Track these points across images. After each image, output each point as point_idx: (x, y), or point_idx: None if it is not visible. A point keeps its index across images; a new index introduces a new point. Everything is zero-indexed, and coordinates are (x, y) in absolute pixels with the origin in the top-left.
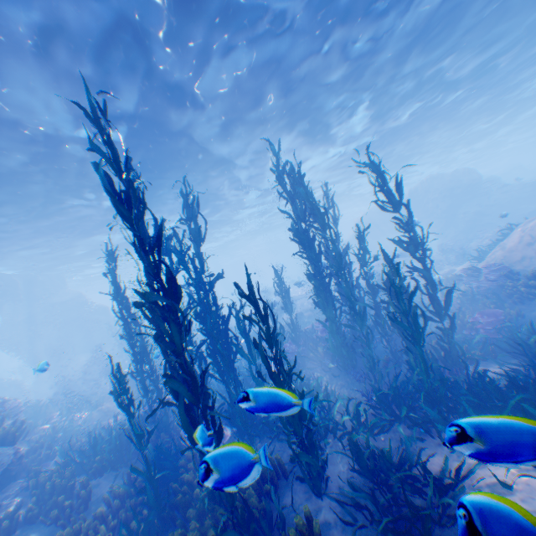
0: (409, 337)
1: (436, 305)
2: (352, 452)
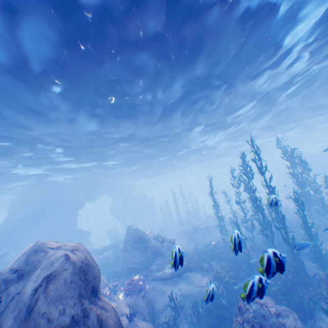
0: None
1: None
2: None
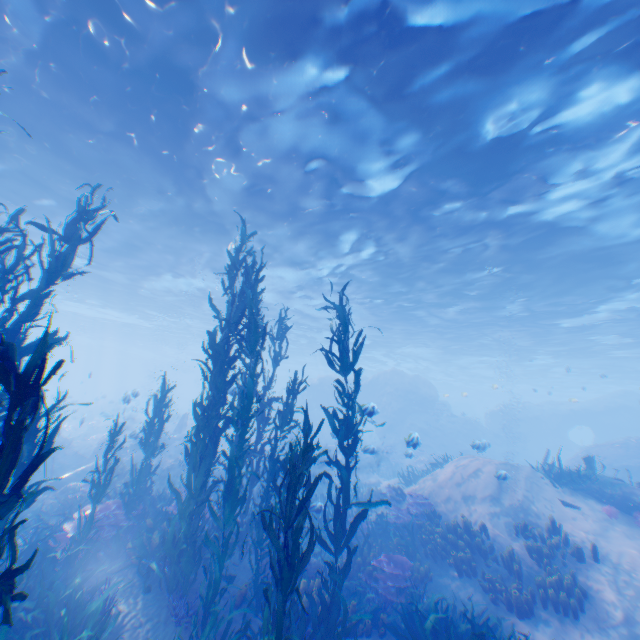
0: (279, 568)
1: (340, 525)
2: None
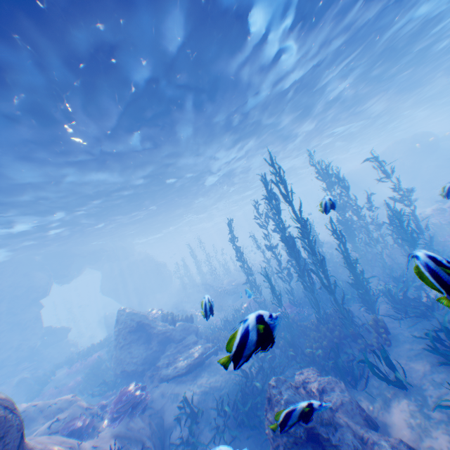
0: (408, 245)
1: (420, 230)
2: (389, 295)
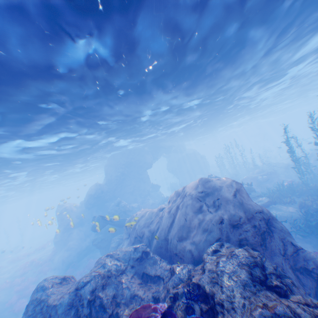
0: None
1: None
2: None
